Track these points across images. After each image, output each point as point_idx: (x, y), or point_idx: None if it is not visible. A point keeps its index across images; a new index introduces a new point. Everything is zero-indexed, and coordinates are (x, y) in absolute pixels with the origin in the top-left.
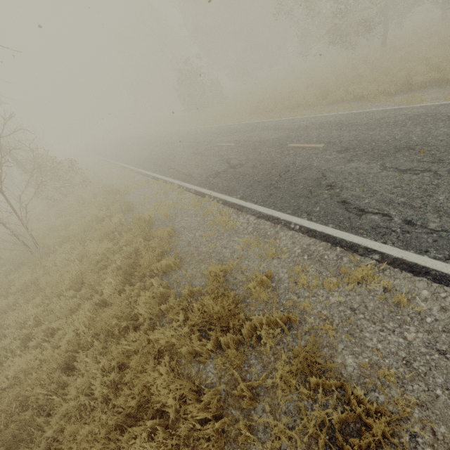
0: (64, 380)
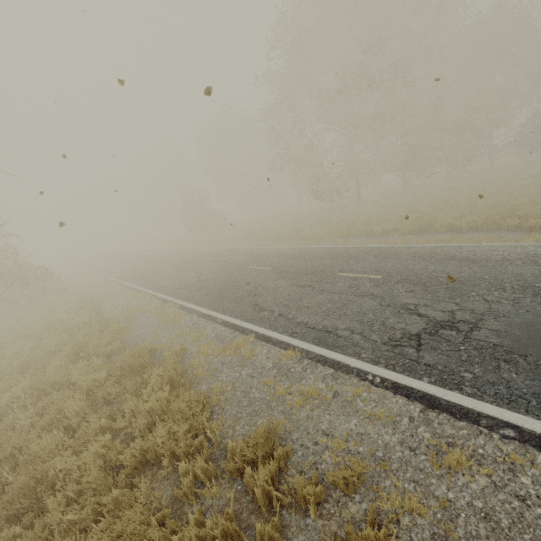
0: None
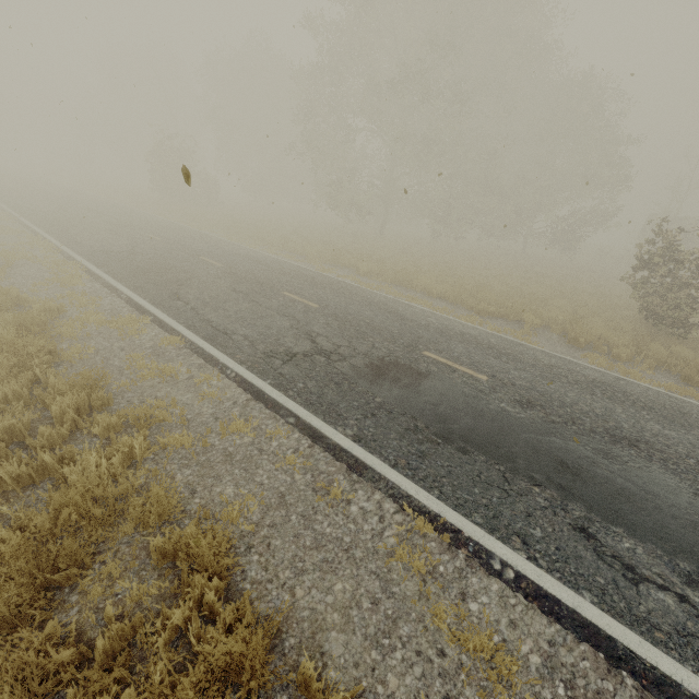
0: None
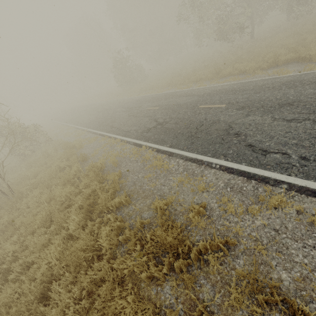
0: (41, 310)
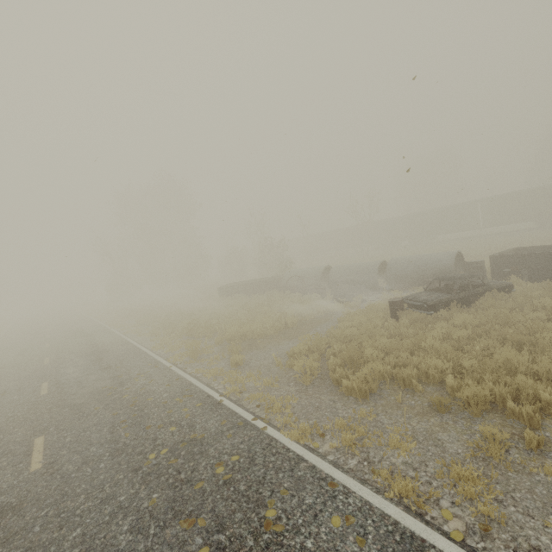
0: None
